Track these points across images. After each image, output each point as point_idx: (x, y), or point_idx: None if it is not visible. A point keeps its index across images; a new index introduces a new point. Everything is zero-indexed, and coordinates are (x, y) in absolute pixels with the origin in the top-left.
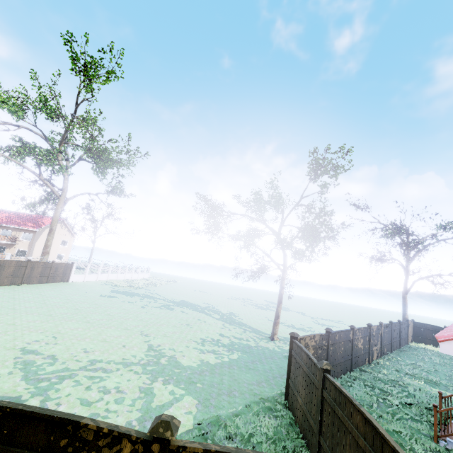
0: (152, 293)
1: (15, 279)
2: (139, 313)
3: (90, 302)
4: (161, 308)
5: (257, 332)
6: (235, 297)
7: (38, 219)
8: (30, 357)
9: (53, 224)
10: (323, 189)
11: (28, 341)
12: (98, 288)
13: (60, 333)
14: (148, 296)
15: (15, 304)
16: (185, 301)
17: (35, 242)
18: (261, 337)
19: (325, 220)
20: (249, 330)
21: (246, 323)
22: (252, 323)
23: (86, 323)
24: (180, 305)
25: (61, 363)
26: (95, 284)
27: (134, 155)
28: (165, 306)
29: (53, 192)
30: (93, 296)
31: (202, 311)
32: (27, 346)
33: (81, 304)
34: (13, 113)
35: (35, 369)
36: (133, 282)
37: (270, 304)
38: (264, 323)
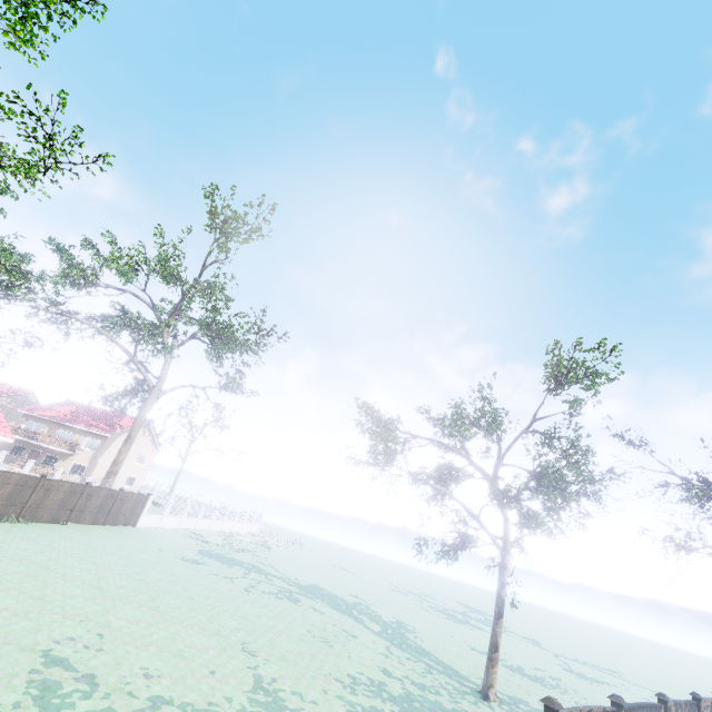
0: (263, 563)
1: (61, 514)
2: (241, 603)
3: (164, 569)
4: (278, 596)
5: (453, 674)
6: (404, 589)
7: (115, 418)
8: (54, 672)
9: (134, 429)
10: (573, 408)
11: (58, 637)
12: (179, 543)
13: (110, 626)
14: (258, 569)
15: (52, 559)
16: (318, 587)
17: (102, 454)
18: (462, 688)
19: (578, 462)
20: (437, 667)
21: (430, 651)
22: (440, 651)
23: (154, 612)
24: (309, 594)
25: (102, 695)
26: (174, 536)
27: (267, 335)
28: (284, 593)
29: (146, 380)
30: (169, 557)
31: (349, 611)
32: (55, 648)
33: (149, 572)
34: (122, 275)
35: (57, 703)
36: (233, 538)
37: (468, 611)
38: (464, 655)
